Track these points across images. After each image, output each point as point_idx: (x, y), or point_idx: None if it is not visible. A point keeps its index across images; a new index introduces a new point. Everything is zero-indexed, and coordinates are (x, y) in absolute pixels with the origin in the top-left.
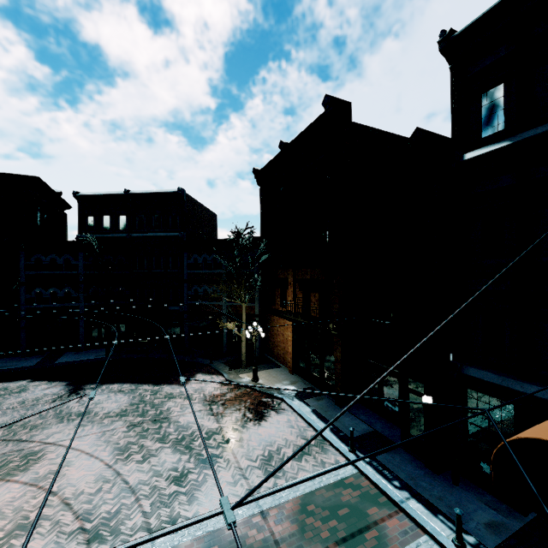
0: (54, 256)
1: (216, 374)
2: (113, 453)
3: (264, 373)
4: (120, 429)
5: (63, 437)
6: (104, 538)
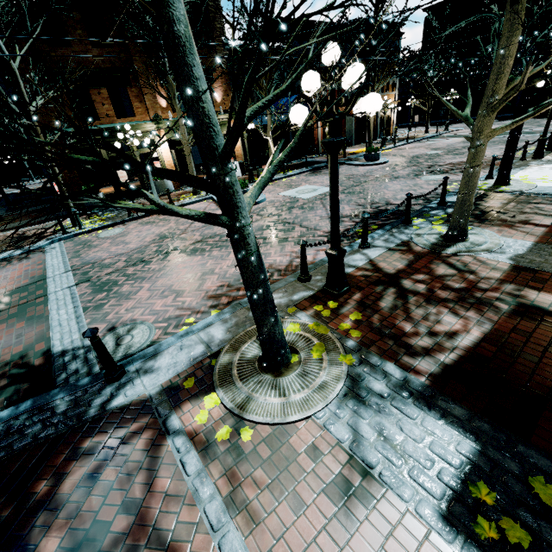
0: None
1: None
2: None
3: None
4: None
5: None
6: None
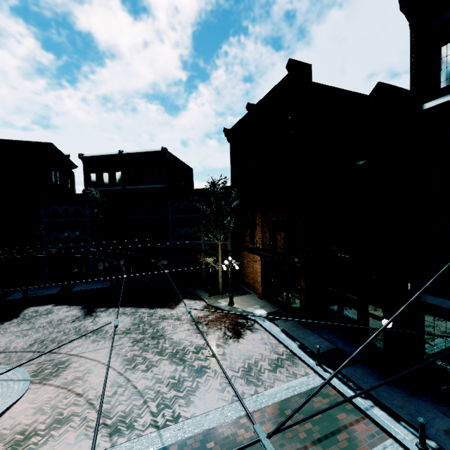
0: (66, 206)
1: (198, 300)
2: (123, 363)
3: (238, 299)
4: (126, 344)
5: (83, 350)
6: (122, 432)
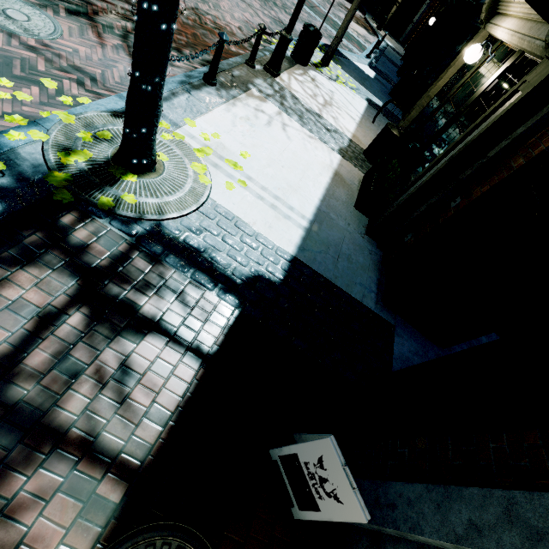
0: None
1: (363, 15)
2: None
3: (388, 36)
4: None
5: None
6: None
